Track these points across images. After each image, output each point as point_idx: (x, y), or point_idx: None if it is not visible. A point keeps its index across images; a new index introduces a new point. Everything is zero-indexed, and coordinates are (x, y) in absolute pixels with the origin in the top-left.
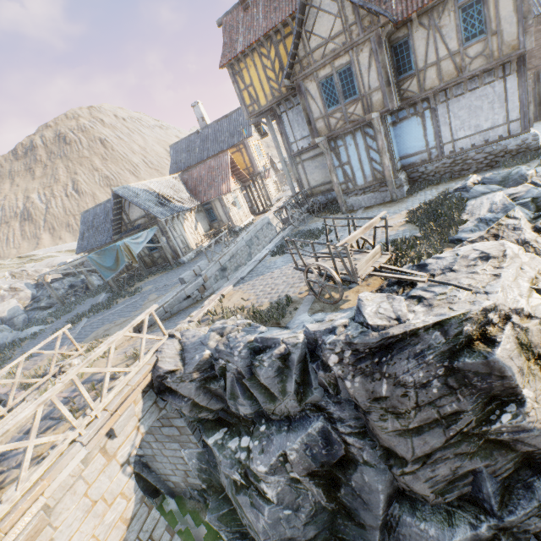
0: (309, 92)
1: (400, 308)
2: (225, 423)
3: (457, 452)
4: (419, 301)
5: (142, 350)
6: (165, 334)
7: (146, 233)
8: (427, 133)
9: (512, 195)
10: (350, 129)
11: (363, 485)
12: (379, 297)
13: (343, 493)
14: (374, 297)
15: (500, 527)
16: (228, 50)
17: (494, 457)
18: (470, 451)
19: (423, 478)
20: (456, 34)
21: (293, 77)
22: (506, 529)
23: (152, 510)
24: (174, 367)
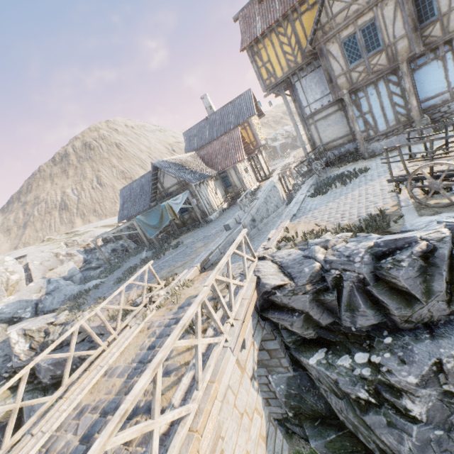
0: (331, 53)
1: None
2: (321, 344)
3: None
4: None
5: (245, 268)
6: (255, 257)
7: (182, 196)
8: (448, 74)
9: None
10: (372, 80)
11: None
12: None
13: None
14: None
15: None
16: (247, 36)
17: None
18: None
19: None
20: None
21: (315, 42)
22: None
23: (276, 430)
24: (281, 282)
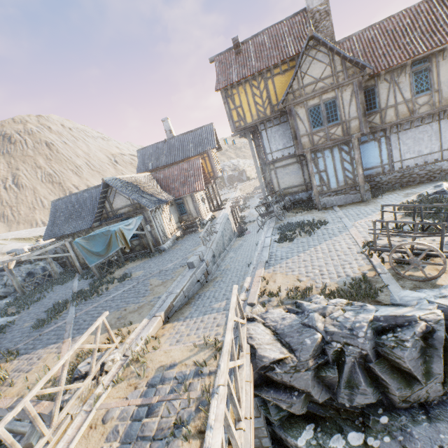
0: (298, 115)
1: None
2: (307, 418)
3: None
4: None
5: (241, 336)
6: (244, 317)
7: (135, 221)
8: (382, 153)
9: None
10: (329, 145)
11: None
12: None
13: None
14: None
15: None
16: (223, 79)
17: None
18: None
19: None
20: (409, 88)
21: (286, 103)
22: None
23: None
24: (281, 354)
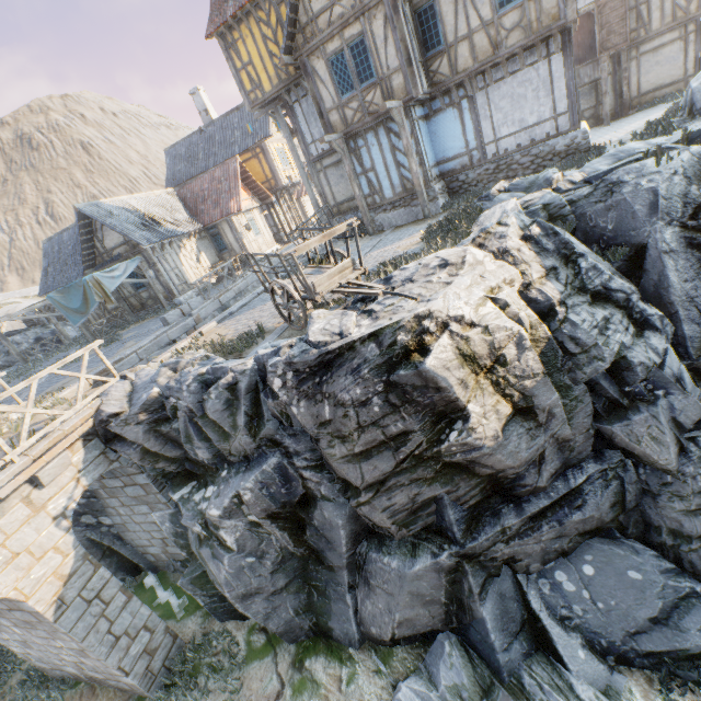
0: (318, 73)
1: (346, 323)
2: (195, 477)
3: (413, 478)
4: (369, 315)
5: (80, 391)
6: (115, 375)
7: (125, 265)
8: (466, 130)
9: (527, 202)
10: (371, 124)
11: (324, 523)
12: (334, 315)
13: (309, 535)
14: (328, 315)
15: (462, 555)
16: (217, 12)
17: (456, 483)
18: (427, 477)
19: (380, 507)
20: None
21: (296, 52)
22: (472, 557)
23: (100, 569)
24: (119, 409)
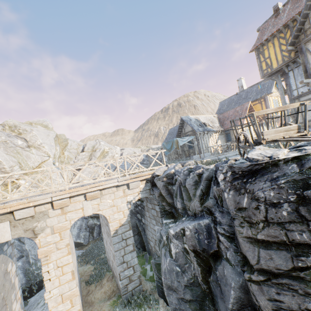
0: (309, 50)
1: (277, 152)
2: (174, 218)
3: (309, 292)
4: (299, 151)
5: (152, 164)
6: (164, 164)
7: (188, 137)
8: None
9: None
10: None
11: (222, 277)
12: (271, 150)
13: (211, 279)
14: (266, 149)
15: None
16: (258, 41)
17: None
18: None
19: (267, 294)
20: None
21: (297, 43)
22: None
23: (131, 230)
24: (159, 174)
